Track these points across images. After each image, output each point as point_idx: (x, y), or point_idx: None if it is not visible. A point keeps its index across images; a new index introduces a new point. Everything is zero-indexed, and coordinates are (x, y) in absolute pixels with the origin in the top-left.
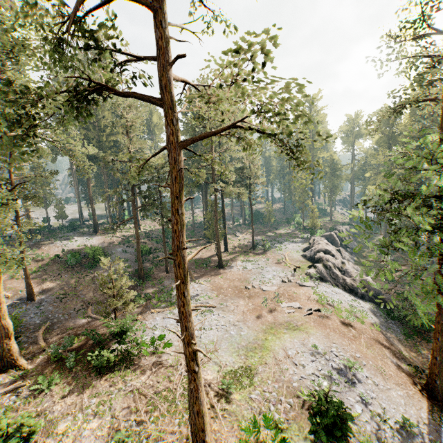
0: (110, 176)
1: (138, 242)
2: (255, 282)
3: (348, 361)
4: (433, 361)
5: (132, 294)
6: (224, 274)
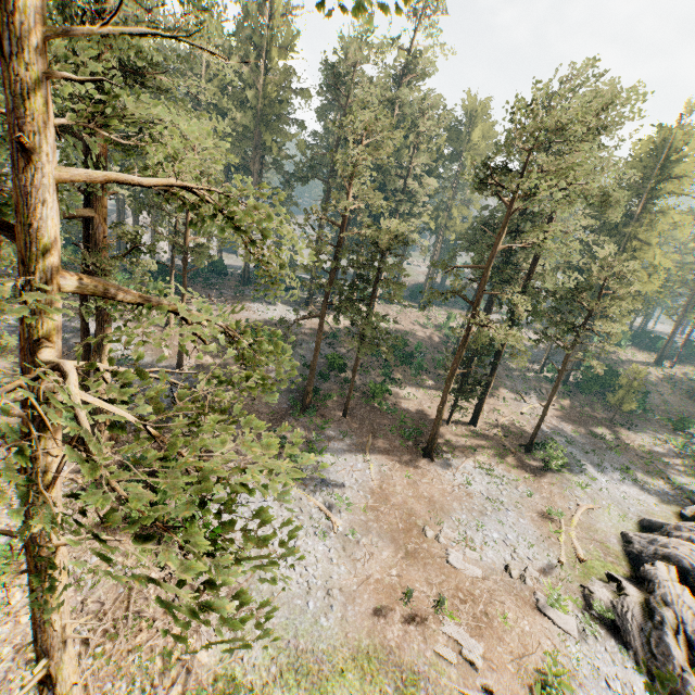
0: None
1: (316, 355)
2: (450, 531)
3: None
4: None
5: None
6: (420, 473)
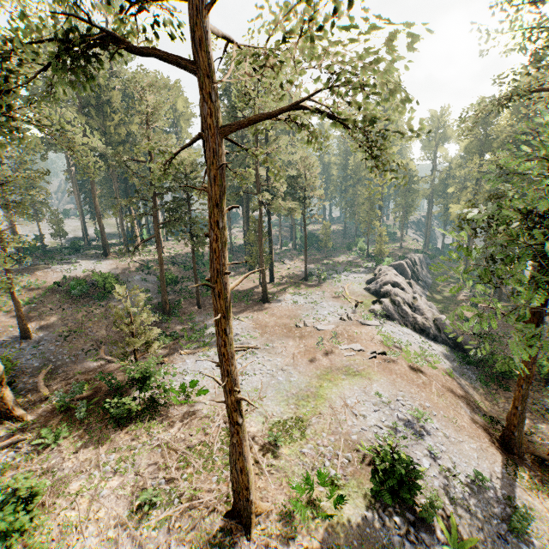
0: (122, 183)
1: (162, 268)
2: (308, 320)
3: (416, 411)
4: (514, 411)
5: (156, 332)
6: (270, 309)
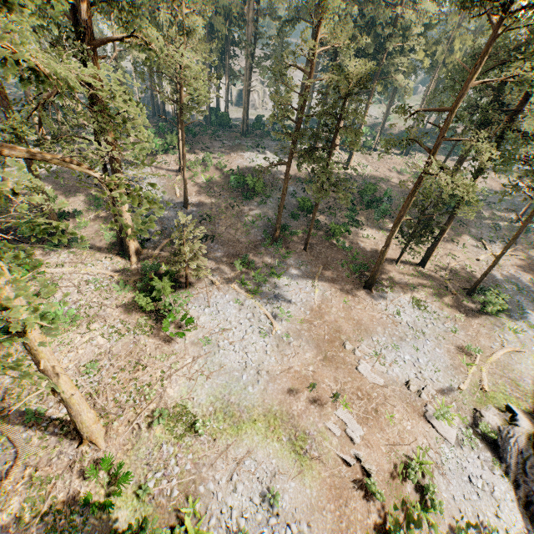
0: None
1: (282, 198)
2: (366, 348)
3: None
4: None
5: (193, 265)
6: (356, 300)
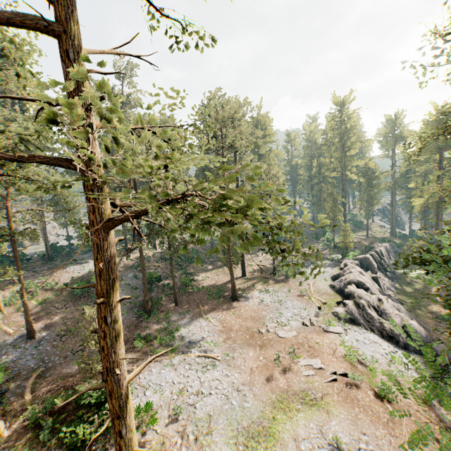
0: None
1: (144, 273)
2: (271, 324)
3: None
4: None
5: None
6: (237, 309)
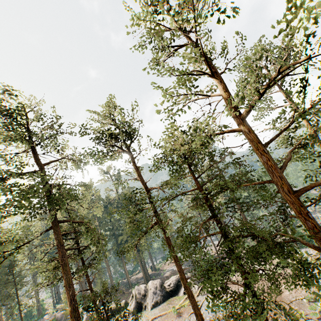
0: None
1: None
2: None
3: None
4: None
5: None
6: None
